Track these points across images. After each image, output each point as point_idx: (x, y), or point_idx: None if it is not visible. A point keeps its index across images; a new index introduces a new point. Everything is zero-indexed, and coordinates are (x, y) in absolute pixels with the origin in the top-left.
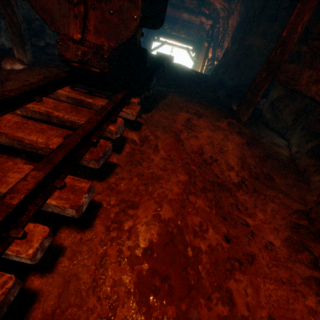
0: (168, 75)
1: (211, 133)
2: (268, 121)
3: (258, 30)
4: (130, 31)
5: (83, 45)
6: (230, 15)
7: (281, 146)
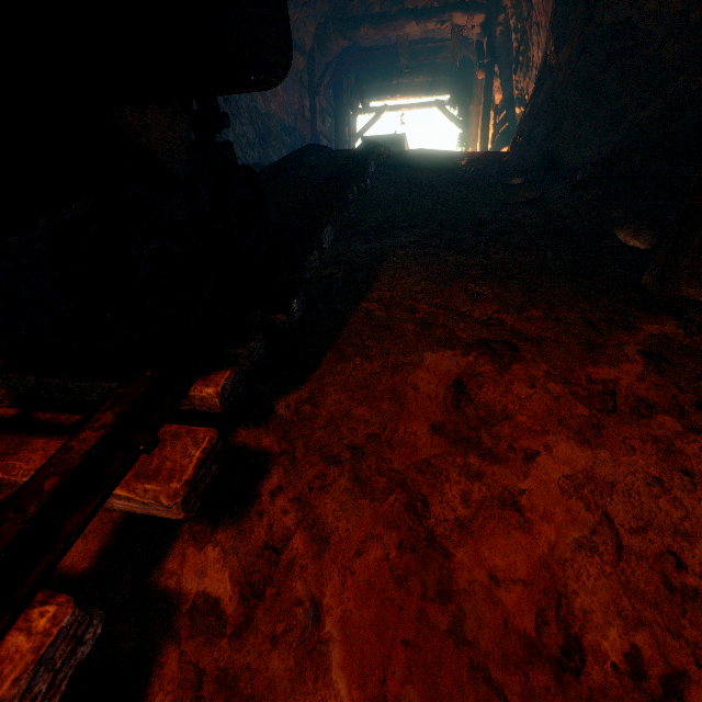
0: (385, 195)
1: (582, 453)
2: None
3: None
4: None
5: None
6: None
7: None
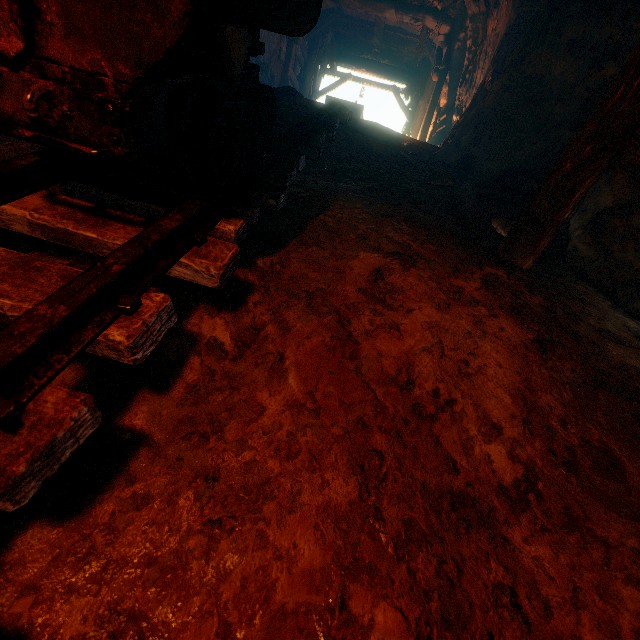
0: (343, 150)
1: (437, 314)
2: (586, 264)
3: (562, 38)
4: (172, 23)
5: (44, 73)
6: (491, 9)
7: (628, 343)
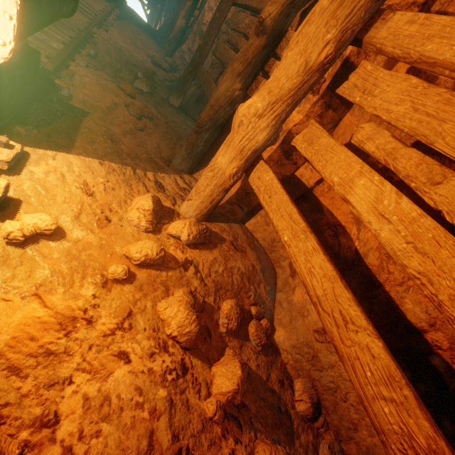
0: (125, 13)
1: (147, 39)
2: None
3: None
4: None
5: None
6: None
7: None
